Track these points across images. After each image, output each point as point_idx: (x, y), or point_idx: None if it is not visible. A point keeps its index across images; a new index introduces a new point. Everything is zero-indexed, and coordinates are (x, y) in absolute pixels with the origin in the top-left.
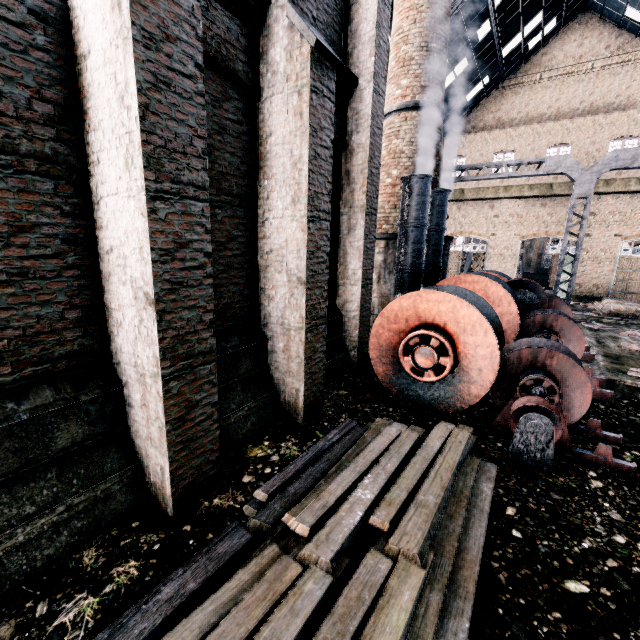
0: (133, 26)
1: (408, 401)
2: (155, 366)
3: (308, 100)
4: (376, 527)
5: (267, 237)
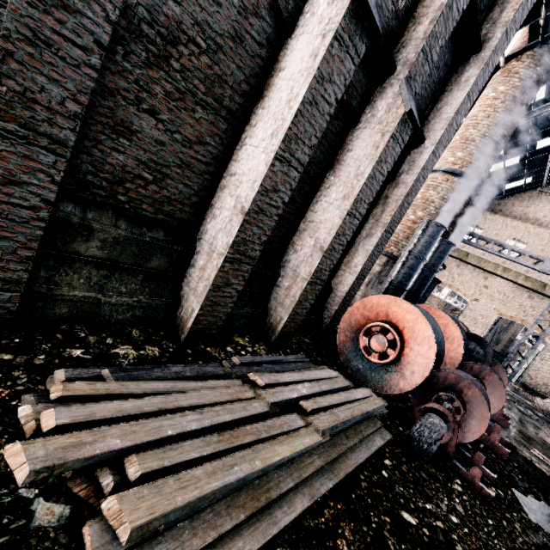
0: (317, 70)
1: (350, 369)
2: (224, 249)
3: (386, 141)
4: (302, 407)
5: (314, 211)
